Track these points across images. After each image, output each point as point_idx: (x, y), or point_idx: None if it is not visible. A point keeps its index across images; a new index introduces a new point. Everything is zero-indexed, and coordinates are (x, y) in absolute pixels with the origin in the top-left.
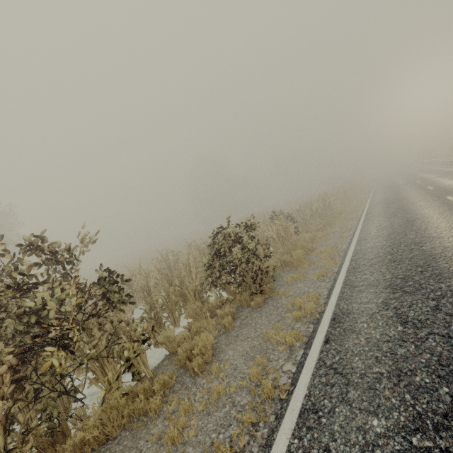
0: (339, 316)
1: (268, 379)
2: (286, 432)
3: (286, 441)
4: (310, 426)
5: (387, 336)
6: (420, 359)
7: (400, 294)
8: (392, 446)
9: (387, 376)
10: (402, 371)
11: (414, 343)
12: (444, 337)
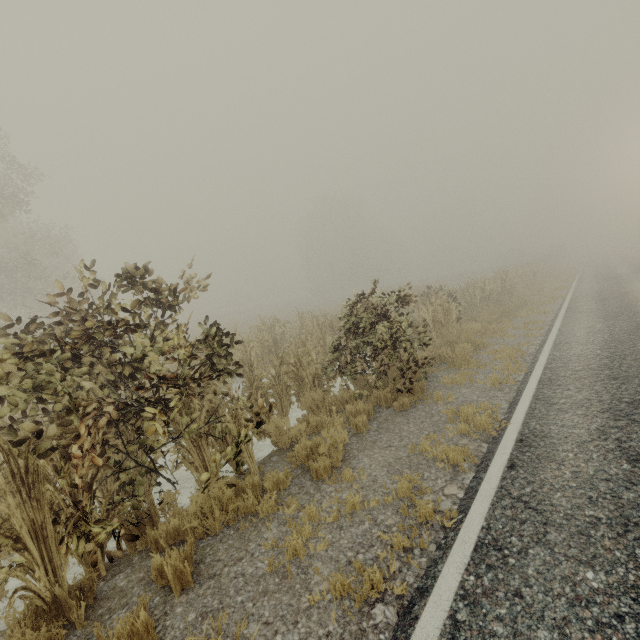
0: (529, 438)
1: (423, 501)
2: (456, 565)
3: (457, 576)
4: (491, 564)
5: (606, 474)
6: None
7: (627, 423)
8: (616, 606)
9: (607, 522)
10: (630, 521)
11: None
12: None
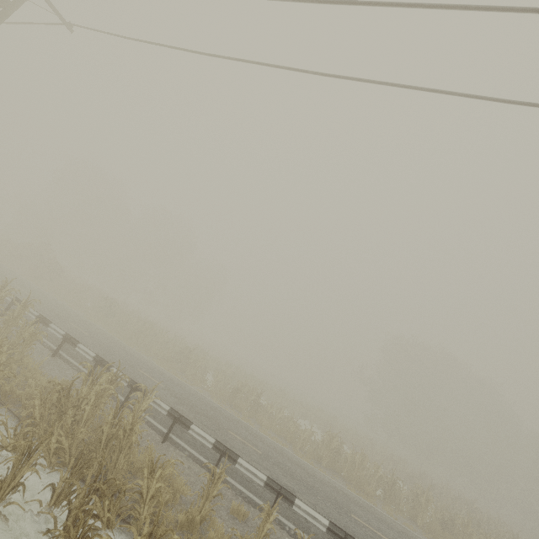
0: None
1: None
2: None
3: None
4: None
5: None
6: None
7: None
8: None
9: None
10: None
11: None
12: None
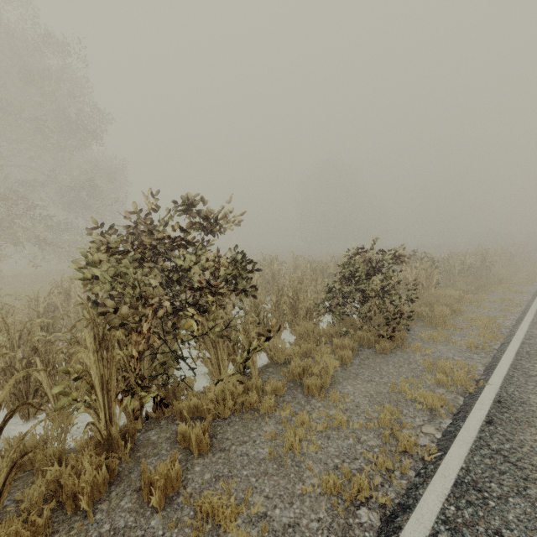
0: (507, 401)
1: (402, 433)
2: (437, 493)
3: (438, 502)
4: (471, 501)
5: None
6: None
7: None
8: None
9: None
10: None
11: None
12: None
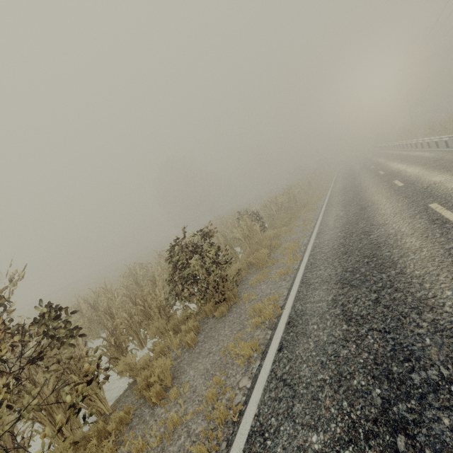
0: (293, 319)
1: (224, 399)
2: None
3: None
4: (255, 451)
5: (333, 337)
6: (359, 360)
7: (348, 289)
8: None
9: (329, 382)
10: (342, 376)
11: (355, 342)
12: (381, 332)
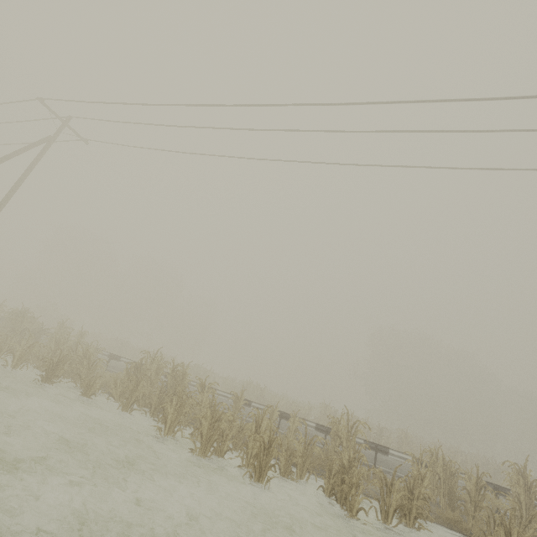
0: None
1: None
2: None
3: None
4: None
5: None
6: None
7: None
8: None
9: None
10: None
11: None
12: None
